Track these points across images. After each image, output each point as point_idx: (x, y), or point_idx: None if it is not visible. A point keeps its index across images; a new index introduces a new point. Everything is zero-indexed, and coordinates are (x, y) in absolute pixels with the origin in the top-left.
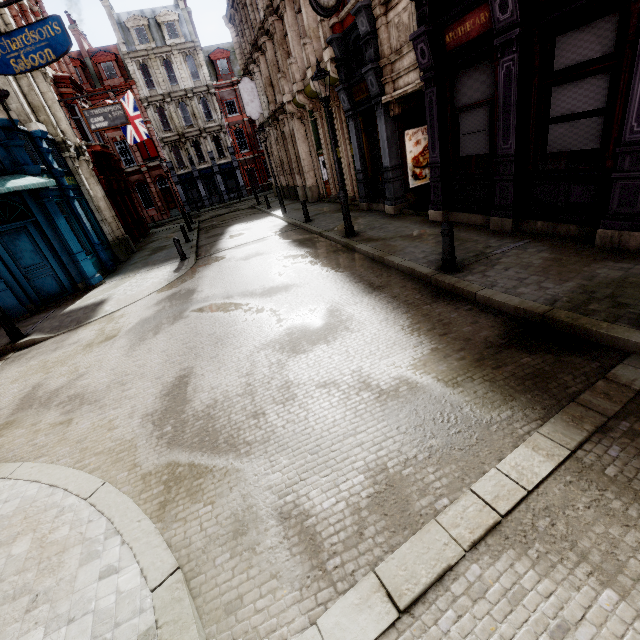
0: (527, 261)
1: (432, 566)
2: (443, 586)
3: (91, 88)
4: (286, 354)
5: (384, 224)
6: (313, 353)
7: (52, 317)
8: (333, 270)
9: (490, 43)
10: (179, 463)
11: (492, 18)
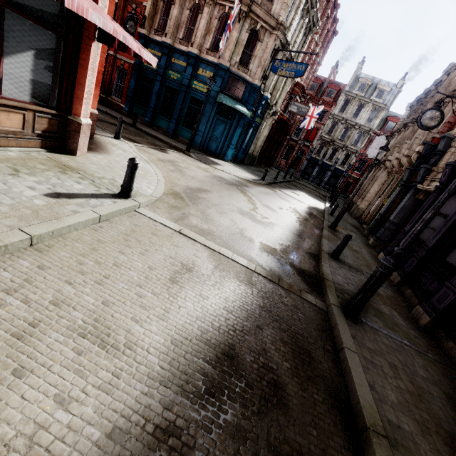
0: None
1: (193, 237)
2: (190, 239)
3: (315, 95)
4: (238, 212)
5: (355, 240)
6: (244, 218)
7: (202, 155)
8: (299, 224)
9: None
10: (180, 194)
11: None
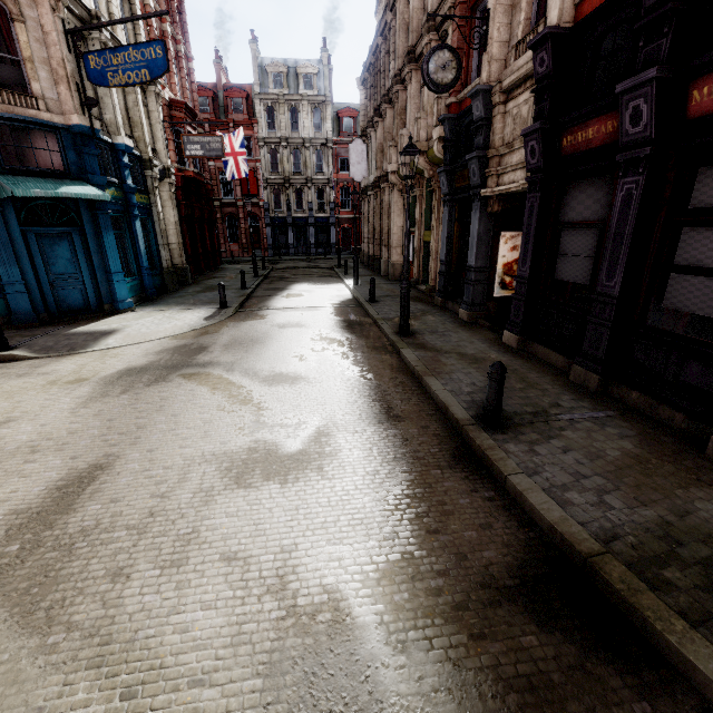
0: (599, 447)
1: None
2: None
3: (215, 118)
4: (226, 481)
5: (449, 330)
6: (256, 493)
7: (54, 334)
8: (359, 373)
9: (613, 157)
10: None
11: (619, 129)
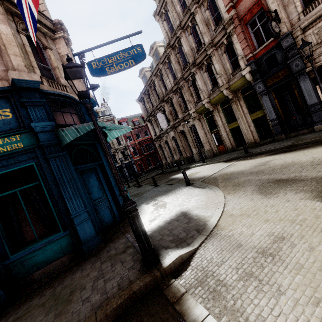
0: None
1: None
2: None
3: None
4: None
5: None
6: None
7: None
8: None
9: None
10: None
11: None
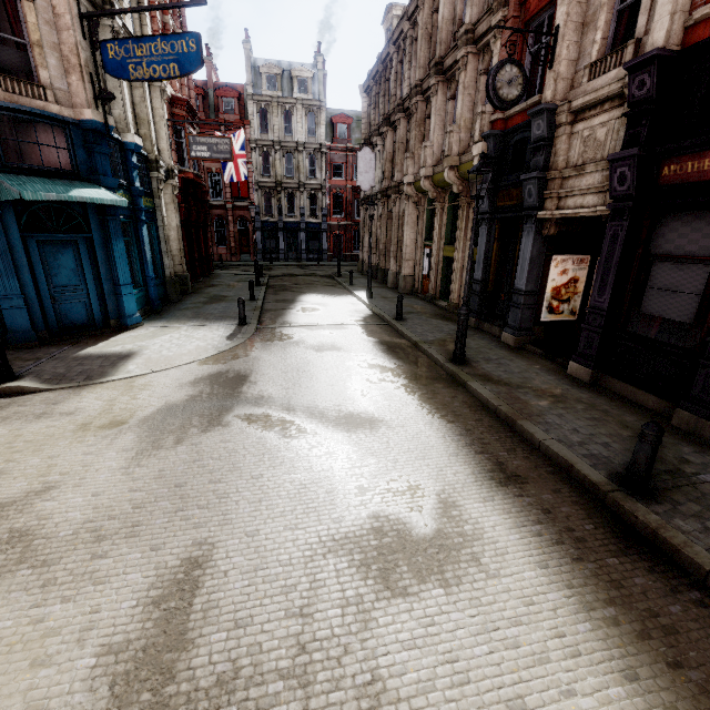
0: None
1: None
2: None
3: (205, 117)
4: (372, 585)
5: (503, 358)
6: (422, 606)
7: (61, 357)
8: (438, 413)
9: None
10: None
11: None
